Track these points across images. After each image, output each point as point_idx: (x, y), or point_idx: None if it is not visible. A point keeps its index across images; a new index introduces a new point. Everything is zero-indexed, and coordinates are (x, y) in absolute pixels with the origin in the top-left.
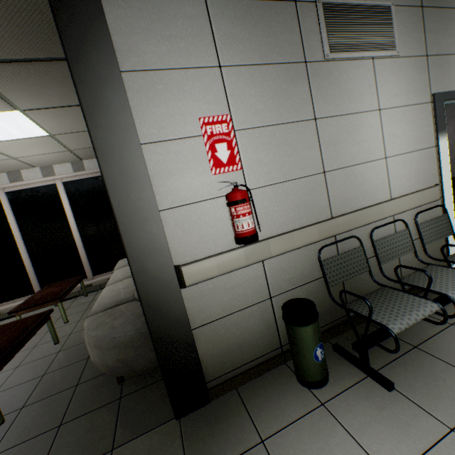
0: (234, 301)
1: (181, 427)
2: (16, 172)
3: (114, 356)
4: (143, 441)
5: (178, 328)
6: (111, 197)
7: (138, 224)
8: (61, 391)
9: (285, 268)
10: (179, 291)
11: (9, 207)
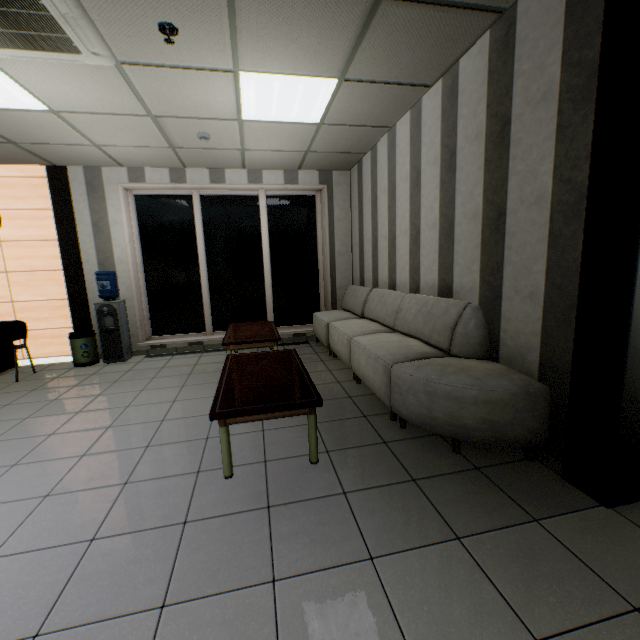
0: None
1: (626, 517)
2: (219, 171)
3: (480, 414)
4: (578, 521)
5: None
6: None
7: None
8: (367, 444)
9: None
10: None
11: (200, 215)
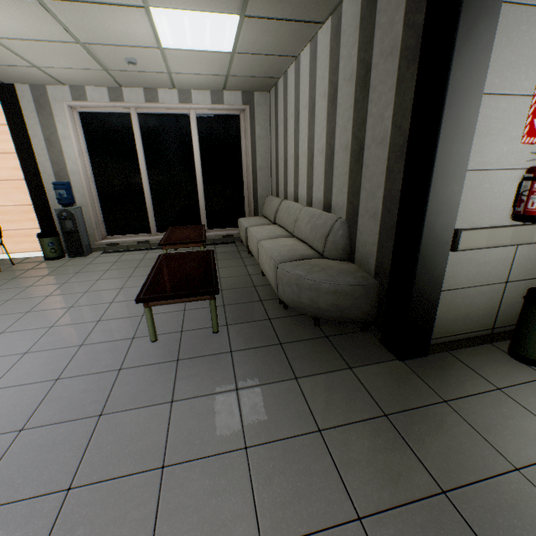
0: (479, 276)
1: (409, 366)
2: (153, 90)
3: (330, 301)
4: (377, 368)
5: (432, 286)
6: (438, 146)
7: (446, 179)
8: (256, 320)
9: (530, 258)
10: (447, 254)
11: (139, 131)
